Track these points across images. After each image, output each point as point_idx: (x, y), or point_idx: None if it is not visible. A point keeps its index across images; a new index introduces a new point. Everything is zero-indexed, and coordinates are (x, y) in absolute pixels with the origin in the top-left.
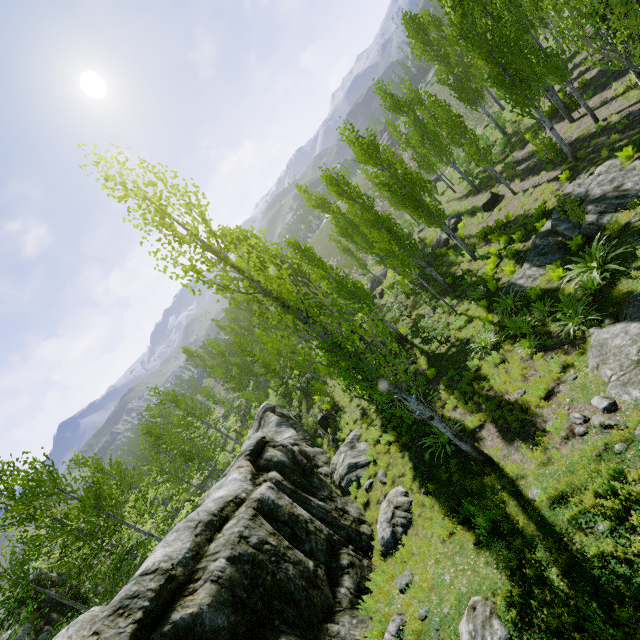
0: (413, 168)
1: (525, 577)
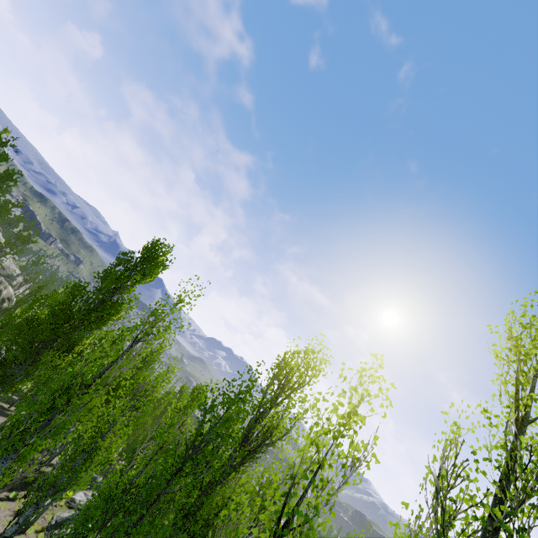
0: None
1: None
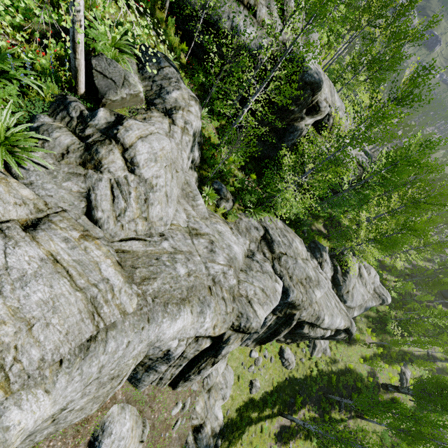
0: None
1: (256, 405)
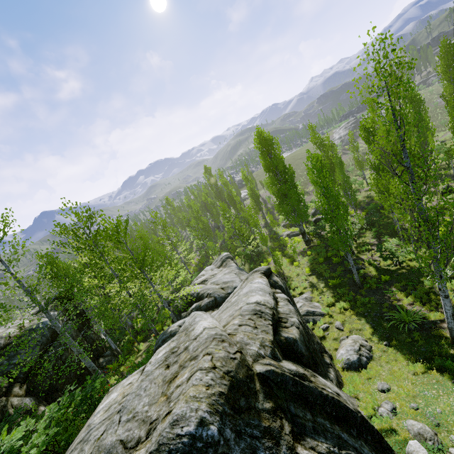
0: (367, 149)
1: None
